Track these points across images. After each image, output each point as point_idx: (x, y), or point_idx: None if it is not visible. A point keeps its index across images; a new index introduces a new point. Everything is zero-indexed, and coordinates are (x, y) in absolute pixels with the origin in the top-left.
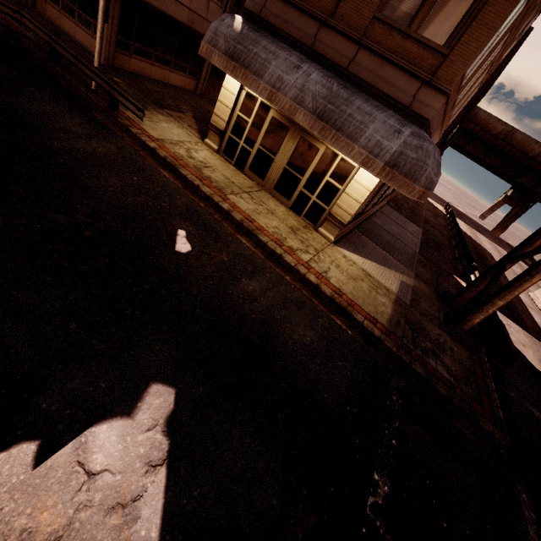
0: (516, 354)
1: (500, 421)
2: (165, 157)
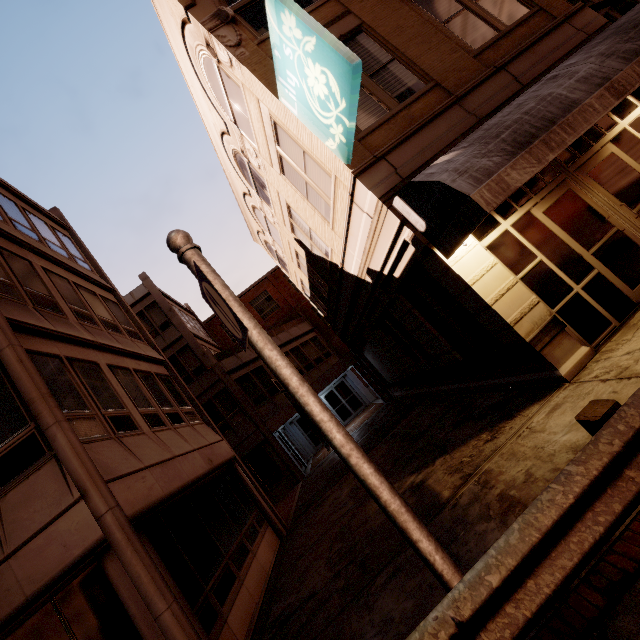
0: None
1: None
2: None
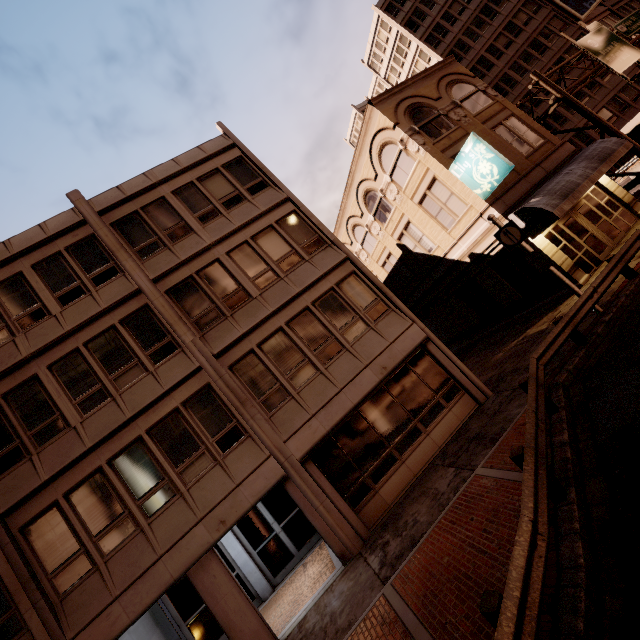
0: None
1: None
2: None
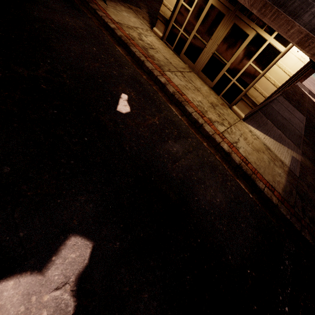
0: None
1: None
2: (120, 36)
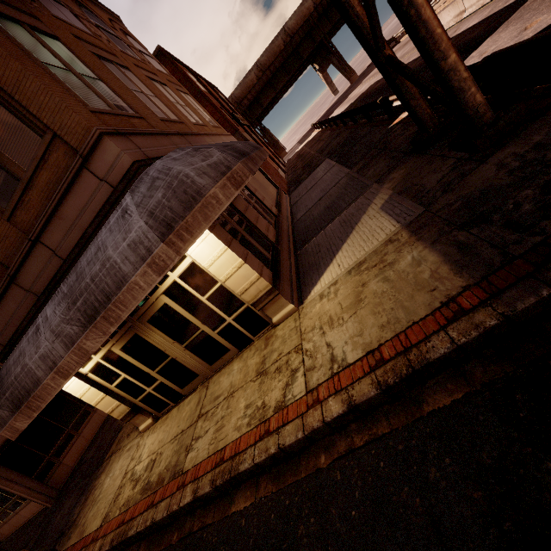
0: None
1: None
2: (111, 545)
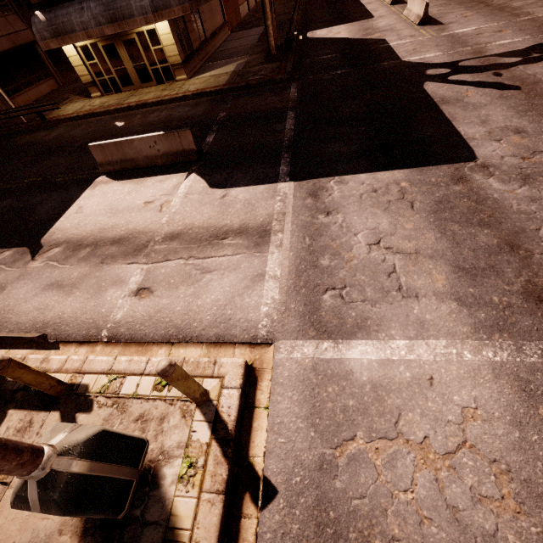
0: (289, 39)
1: (288, 72)
2: (84, 114)
